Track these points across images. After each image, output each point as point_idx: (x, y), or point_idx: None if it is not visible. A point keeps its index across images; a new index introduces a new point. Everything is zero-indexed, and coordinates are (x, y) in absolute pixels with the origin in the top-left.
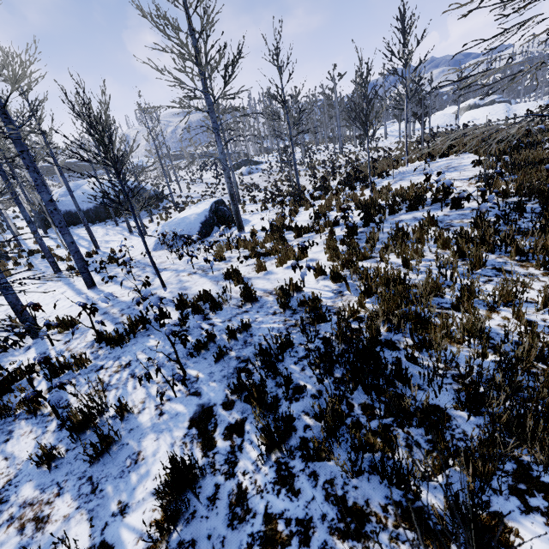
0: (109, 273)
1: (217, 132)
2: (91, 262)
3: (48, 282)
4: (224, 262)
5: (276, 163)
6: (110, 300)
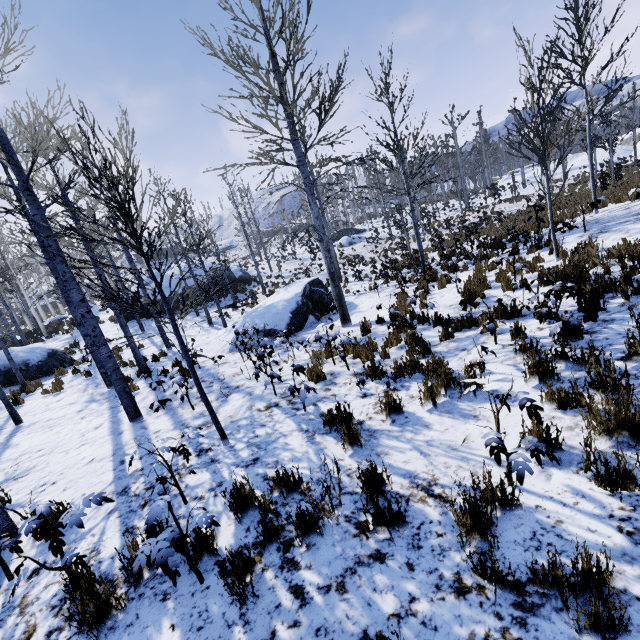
0: (167, 390)
1: (310, 191)
2: (154, 370)
3: (93, 403)
4: (323, 385)
5: (382, 229)
6: (143, 455)
